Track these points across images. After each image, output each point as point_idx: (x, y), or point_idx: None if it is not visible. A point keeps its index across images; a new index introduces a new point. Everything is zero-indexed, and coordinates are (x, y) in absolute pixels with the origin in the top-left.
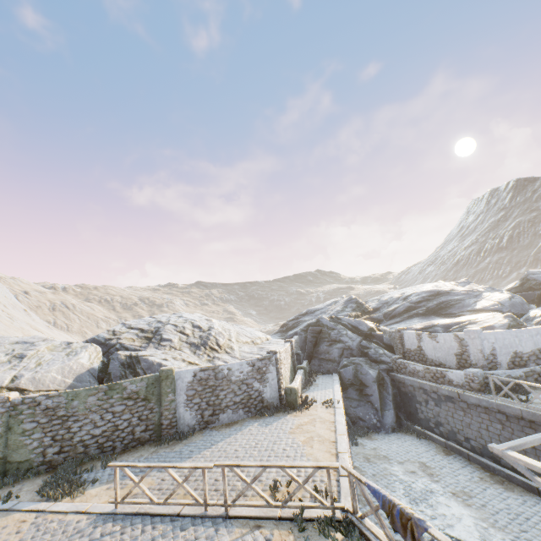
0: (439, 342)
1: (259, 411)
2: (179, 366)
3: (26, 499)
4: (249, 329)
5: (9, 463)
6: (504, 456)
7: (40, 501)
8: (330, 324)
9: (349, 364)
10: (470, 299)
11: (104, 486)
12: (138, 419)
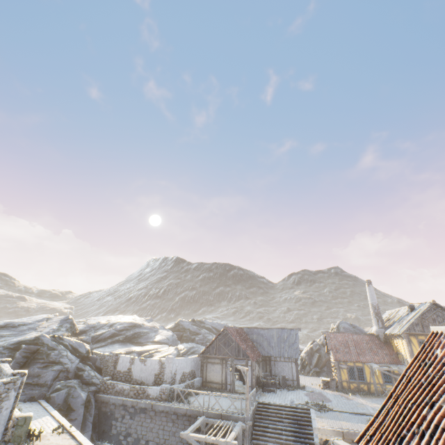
0: (146, 365)
1: None
2: None
3: None
4: None
5: None
6: (188, 438)
7: None
8: (52, 343)
9: (63, 388)
10: (152, 333)
11: None
12: None
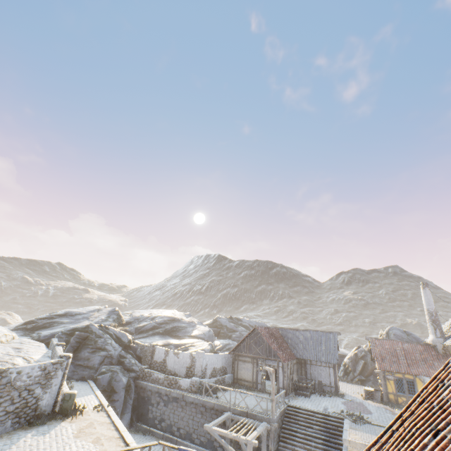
0: (179, 358)
1: (28, 421)
2: None
3: None
4: None
5: None
6: (210, 430)
7: None
8: (99, 331)
9: (107, 371)
10: (190, 328)
11: None
12: None
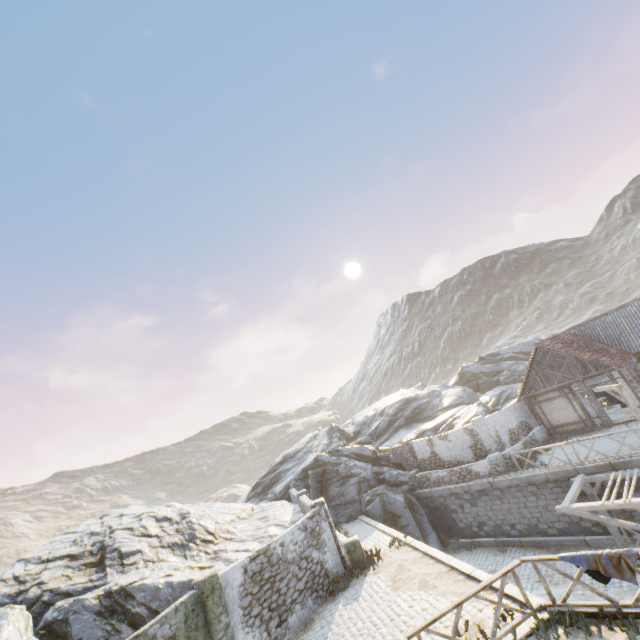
0: (451, 441)
1: (327, 591)
2: (197, 575)
3: None
4: (219, 503)
5: None
6: (571, 511)
7: None
8: (332, 459)
9: (373, 498)
10: (435, 399)
11: None
12: None
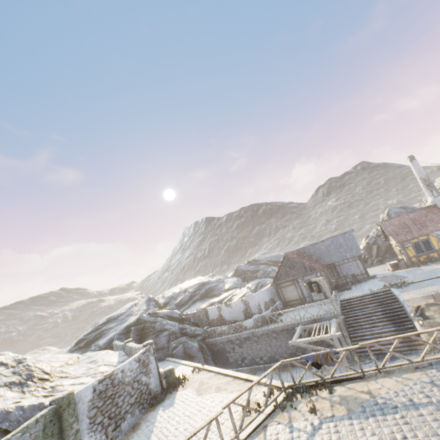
0: (232, 307)
1: (149, 404)
2: (46, 400)
3: None
4: (47, 355)
5: None
6: (296, 343)
7: None
8: (151, 319)
9: (178, 345)
10: (220, 284)
11: None
12: None
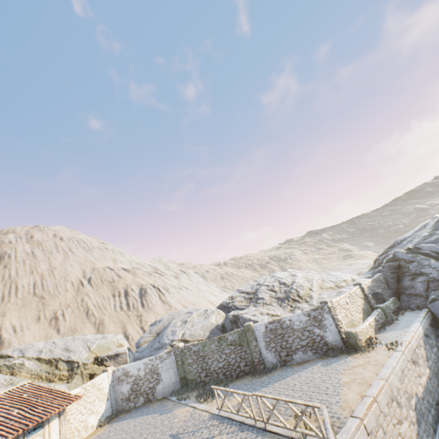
0: None
1: (325, 352)
2: (262, 319)
3: (192, 400)
4: (336, 273)
5: (188, 380)
6: None
7: (196, 402)
8: (406, 256)
9: (438, 298)
10: None
11: (220, 398)
12: (239, 358)
